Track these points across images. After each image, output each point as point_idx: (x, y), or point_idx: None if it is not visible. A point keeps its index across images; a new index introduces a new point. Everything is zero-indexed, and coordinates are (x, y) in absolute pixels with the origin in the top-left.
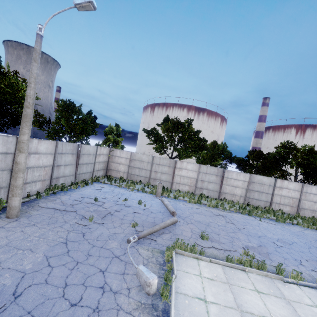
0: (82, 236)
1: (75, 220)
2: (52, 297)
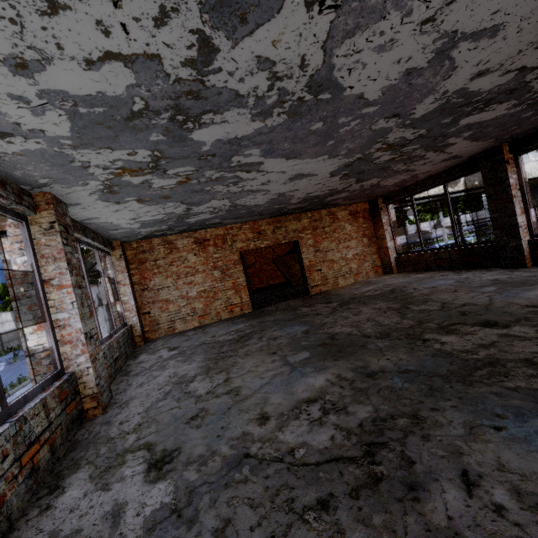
0: (11, 366)
1: (0, 367)
2: (2, 375)
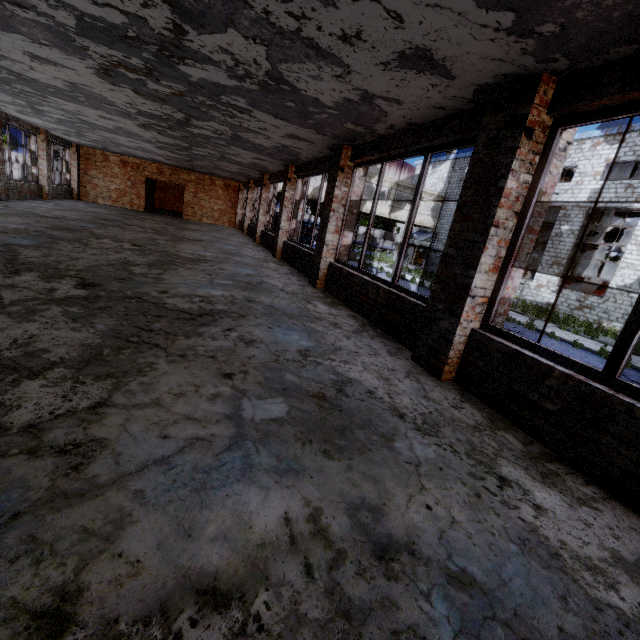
0: None
1: None
2: None
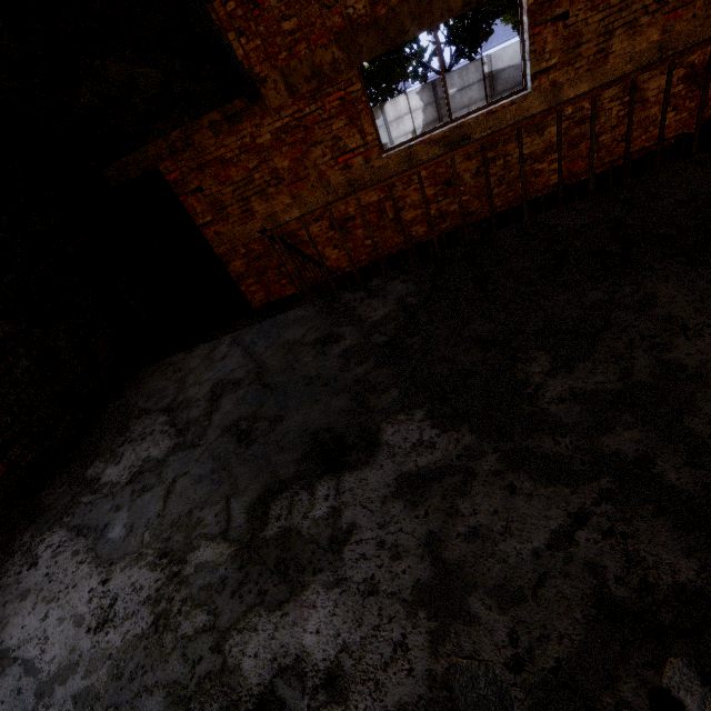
0: None
1: None
2: None
